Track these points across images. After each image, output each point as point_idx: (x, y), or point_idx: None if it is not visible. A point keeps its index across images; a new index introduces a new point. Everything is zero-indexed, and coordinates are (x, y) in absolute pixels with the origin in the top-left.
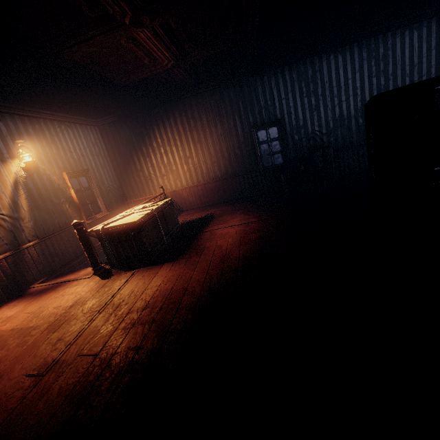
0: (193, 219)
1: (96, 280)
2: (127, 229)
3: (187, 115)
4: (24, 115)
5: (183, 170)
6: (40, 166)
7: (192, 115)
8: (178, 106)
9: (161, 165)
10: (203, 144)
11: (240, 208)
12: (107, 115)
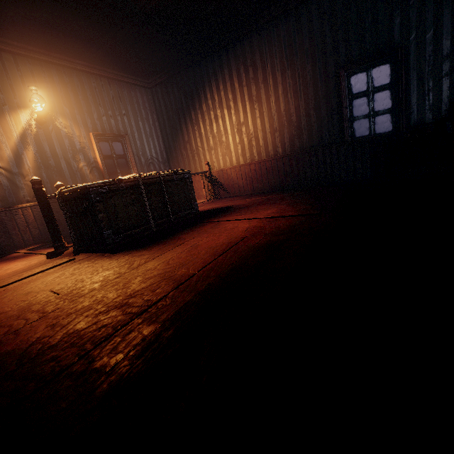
0: (224, 206)
1: (41, 260)
2: (81, 196)
3: (245, 62)
4: (50, 62)
5: (235, 142)
6: (60, 122)
7: (251, 60)
8: (235, 50)
9: (210, 135)
10: (262, 103)
11: (292, 197)
12: (158, 73)
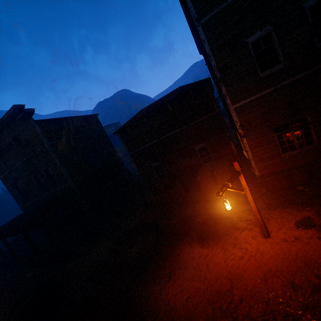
0: None
1: None
2: None
3: None
4: None
5: None
6: None
7: None
8: None
9: None
10: None
11: None
12: None
